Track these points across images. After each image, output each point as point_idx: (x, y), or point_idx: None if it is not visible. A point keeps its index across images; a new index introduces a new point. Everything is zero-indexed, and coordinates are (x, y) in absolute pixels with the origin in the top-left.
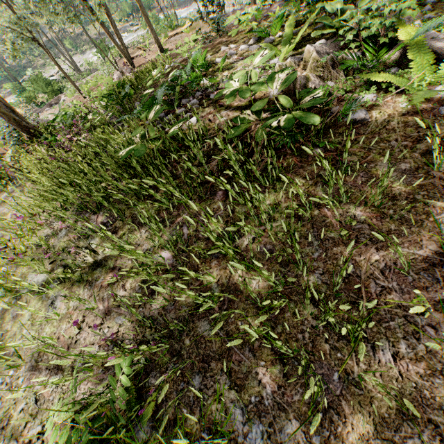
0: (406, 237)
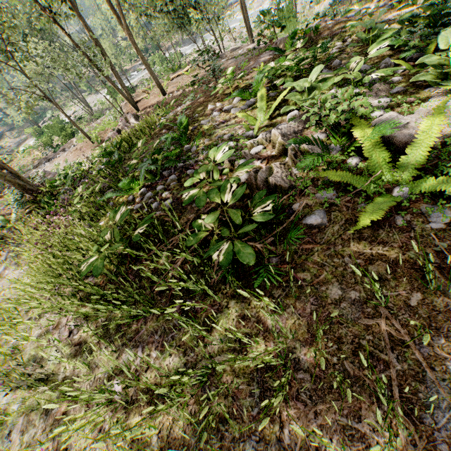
0: (346, 400)
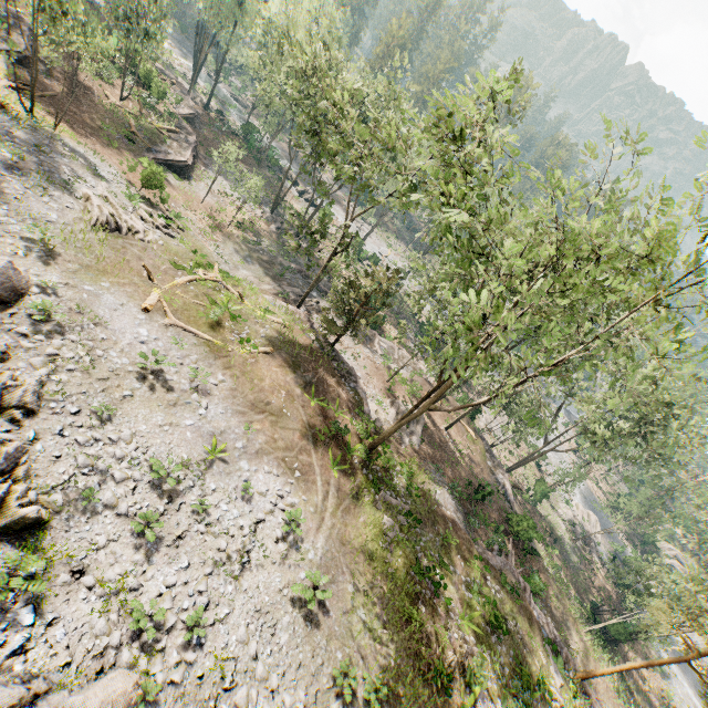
0: None
